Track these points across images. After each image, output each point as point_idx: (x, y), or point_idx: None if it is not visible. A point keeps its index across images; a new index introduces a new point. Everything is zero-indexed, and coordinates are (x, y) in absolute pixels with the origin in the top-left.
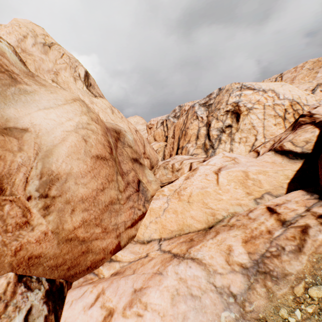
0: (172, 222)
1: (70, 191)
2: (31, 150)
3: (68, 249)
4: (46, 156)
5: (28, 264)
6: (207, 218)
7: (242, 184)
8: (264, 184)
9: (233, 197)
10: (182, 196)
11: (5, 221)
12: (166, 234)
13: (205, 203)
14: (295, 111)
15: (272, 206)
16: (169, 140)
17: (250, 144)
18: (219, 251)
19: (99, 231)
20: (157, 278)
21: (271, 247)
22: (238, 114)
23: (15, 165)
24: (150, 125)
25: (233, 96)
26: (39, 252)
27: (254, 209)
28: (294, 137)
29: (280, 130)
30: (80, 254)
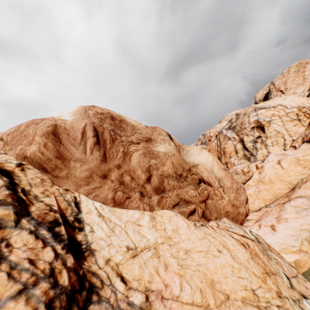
0: (268, 195)
1: (225, 184)
2: (205, 171)
3: (234, 210)
4: (212, 172)
5: (226, 215)
6: (287, 186)
7: (298, 164)
8: None
9: (296, 172)
10: (265, 182)
11: (218, 195)
12: (267, 202)
13: (281, 180)
14: (304, 113)
15: None
16: None
17: (281, 144)
18: (306, 189)
19: (238, 203)
20: (282, 211)
21: None
22: (262, 127)
23: (206, 177)
24: None
25: (252, 116)
26: (227, 210)
27: None
28: None
29: (300, 128)
30: (237, 214)
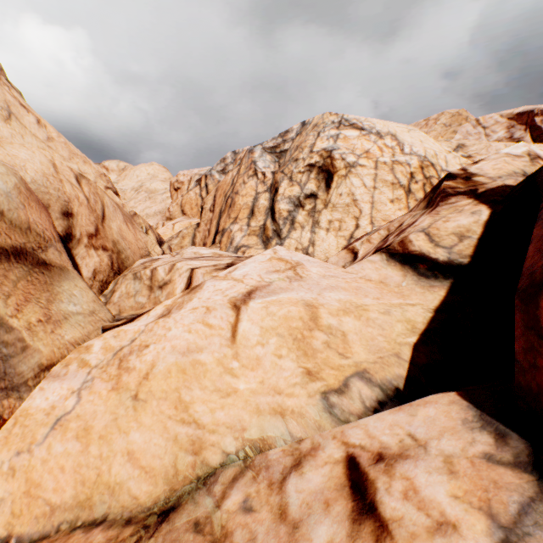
0: (65, 471)
1: None
2: None
3: None
4: None
5: None
6: (174, 461)
7: (299, 343)
8: (355, 347)
9: (267, 385)
10: (127, 375)
11: None
12: (30, 519)
13: (183, 402)
14: (427, 180)
15: (367, 460)
16: (206, 214)
17: (346, 234)
18: None
19: None
20: None
21: None
22: (330, 175)
23: None
24: (177, 182)
25: (325, 137)
26: None
27: (311, 452)
28: (433, 222)
29: (401, 212)
30: None
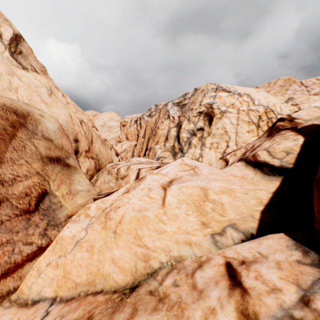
0: (82, 266)
1: None
2: None
3: None
4: None
5: None
6: (135, 265)
7: (198, 208)
8: (228, 211)
9: (181, 229)
10: (110, 221)
11: None
12: (66, 289)
13: (138, 235)
14: (269, 120)
15: (236, 263)
16: (140, 139)
17: (221, 150)
18: None
19: None
20: None
21: None
22: (211, 117)
23: None
24: (124, 122)
25: (208, 97)
26: None
27: (207, 260)
28: (271, 145)
29: (253, 138)
30: None
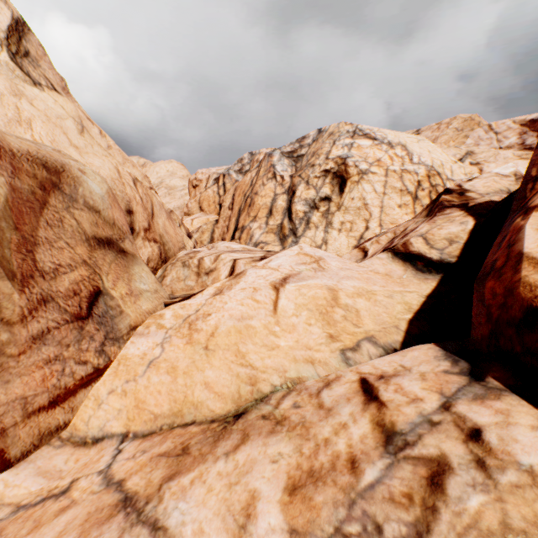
0: (162, 393)
1: None
2: None
3: None
4: None
5: None
6: (238, 389)
7: (324, 316)
8: (365, 320)
9: (301, 343)
10: (197, 334)
11: None
12: (141, 422)
13: (240, 352)
14: (433, 188)
15: (373, 379)
16: (224, 212)
17: (357, 234)
18: (223, 511)
19: None
20: None
21: (350, 520)
22: (344, 180)
23: None
24: (196, 180)
25: (340, 145)
26: None
27: (336, 378)
28: (430, 229)
29: (407, 217)
30: None
